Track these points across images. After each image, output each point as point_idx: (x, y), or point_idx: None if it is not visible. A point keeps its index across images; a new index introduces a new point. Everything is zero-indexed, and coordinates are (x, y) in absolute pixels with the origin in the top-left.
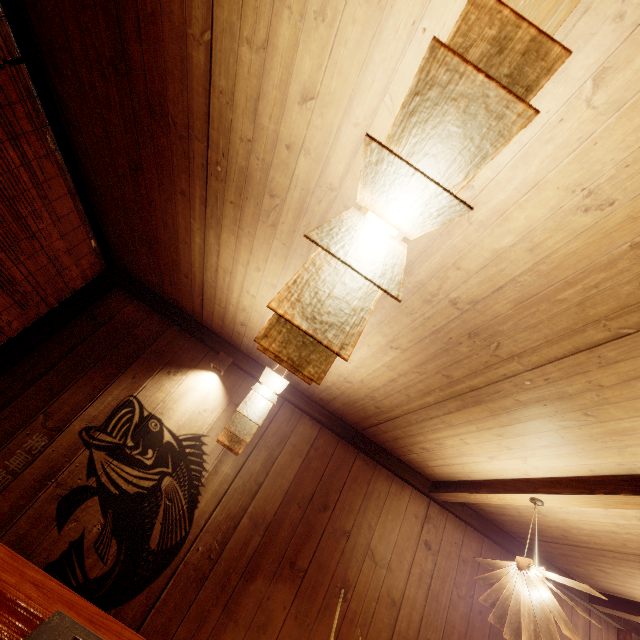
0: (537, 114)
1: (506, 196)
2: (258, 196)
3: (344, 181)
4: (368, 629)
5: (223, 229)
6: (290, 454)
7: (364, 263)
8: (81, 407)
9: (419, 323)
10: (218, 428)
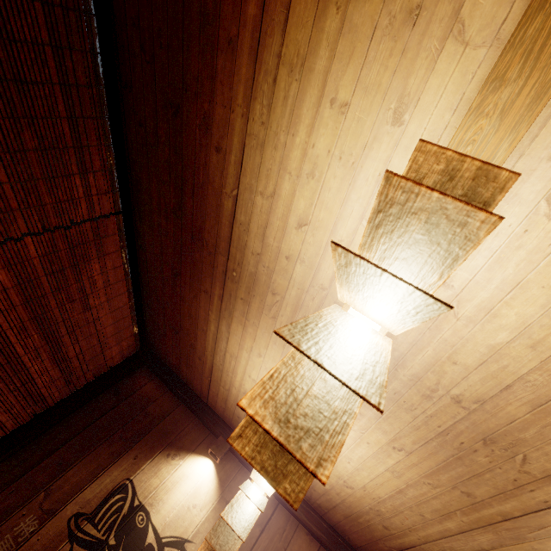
0: (501, 219)
1: (489, 294)
2: (263, 294)
3: (333, 282)
4: None
5: (233, 319)
6: None
7: (339, 361)
8: (80, 487)
9: (421, 421)
10: (204, 532)
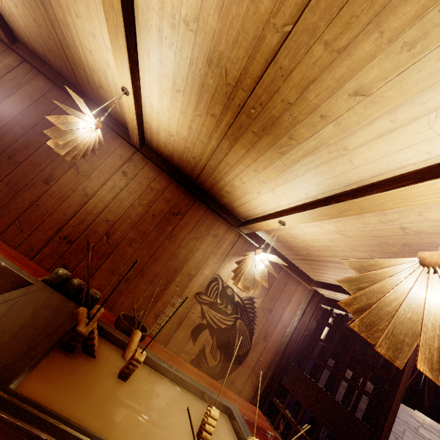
0: None
1: None
2: None
3: None
4: (62, 202)
5: None
6: (22, 96)
7: None
8: None
9: None
10: None
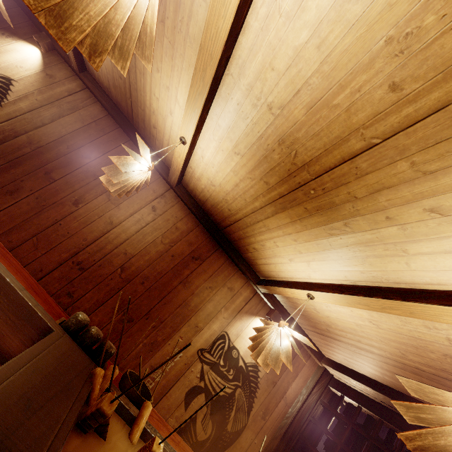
0: None
1: None
2: None
3: None
4: (85, 226)
5: None
6: (75, 118)
7: None
8: None
9: None
10: (27, 81)
